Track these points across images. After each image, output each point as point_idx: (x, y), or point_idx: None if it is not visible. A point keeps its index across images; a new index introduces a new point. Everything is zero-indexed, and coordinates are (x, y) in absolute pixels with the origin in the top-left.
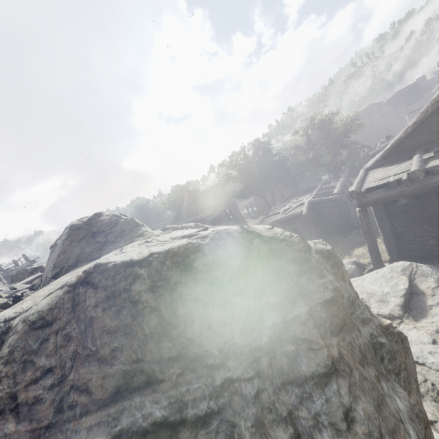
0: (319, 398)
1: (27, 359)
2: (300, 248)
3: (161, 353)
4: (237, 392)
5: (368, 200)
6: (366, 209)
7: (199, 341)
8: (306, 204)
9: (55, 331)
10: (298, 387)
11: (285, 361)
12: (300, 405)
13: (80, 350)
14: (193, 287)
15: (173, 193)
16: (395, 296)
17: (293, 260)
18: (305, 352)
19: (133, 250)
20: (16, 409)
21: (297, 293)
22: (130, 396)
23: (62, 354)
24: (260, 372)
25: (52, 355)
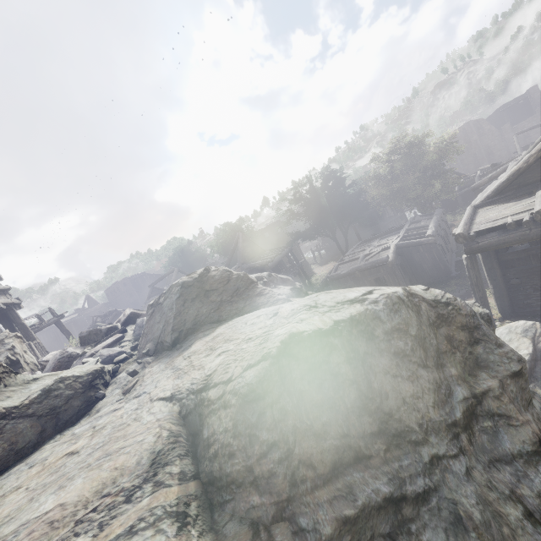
0: (536, 476)
1: (251, 432)
2: (467, 313)
3: (363, 428)
4: (447, 469)
5: (479, 246)
6: (475, 256)
7: (398, 416)
8: (393, 249)
9: (269, 405)
10: (508, 465)
11: (484, 438)
12: (520, 483)
13: (298, 424)
14: (379, 357)
15: (223, 233)
16: None
17: (462, 326)
18: (505, 428)
19: (309, 317)
20: (255, 482)
21: (473, 364)
22: (347, 472)
23: (282, 428)
24: (463, 449)
25: (272, 429)
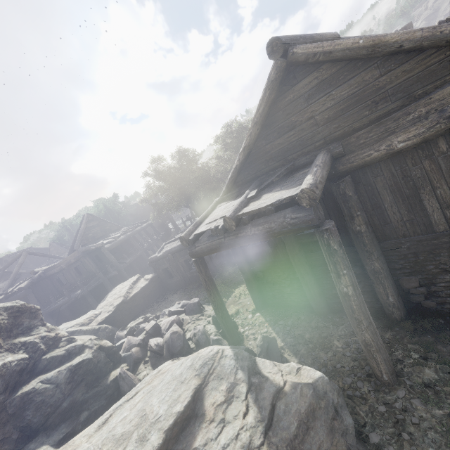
0: None
1: None
2: None
3: None
4: None
5: (196, 251)
6: (202, 259)
7: None
8: None
9: None
10: None
11: None
12: None
13: None
14: None
15: (93, 209)
16: (160, 429)
17: None
18: None
19: None
20: None
21: None
22: None
23: None
24: None
25: None
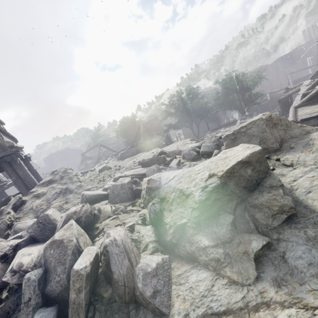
0: None
1: None
2: None
3: None
4: None
5: None
6: None
7: None
8: None
9: None
10: None
11: None
12: None
13: None
14: None
15: (124, 124)
16: None
17: None
18: None
19: None
20: None
21: None
22: None
23: None
24: None
25: None
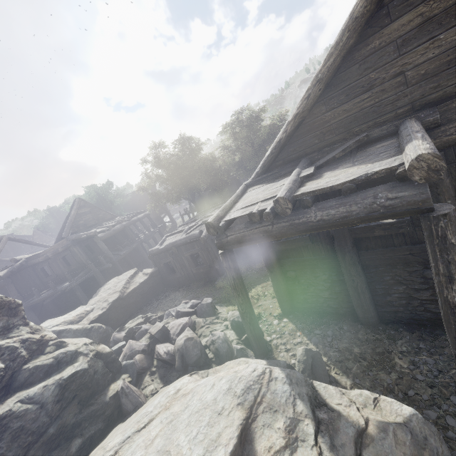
0: None
1: None
2: None
3: None
4: None
5: (228, 240)
6: (231, 252)
7: None
8: None
9: None
10: None
11: None
12: None
13: None
14: None
15: (84, 196)
16: None
17: None
18: None
19: None
20: None
21: None
22: None
23: None
24: None
25: None
